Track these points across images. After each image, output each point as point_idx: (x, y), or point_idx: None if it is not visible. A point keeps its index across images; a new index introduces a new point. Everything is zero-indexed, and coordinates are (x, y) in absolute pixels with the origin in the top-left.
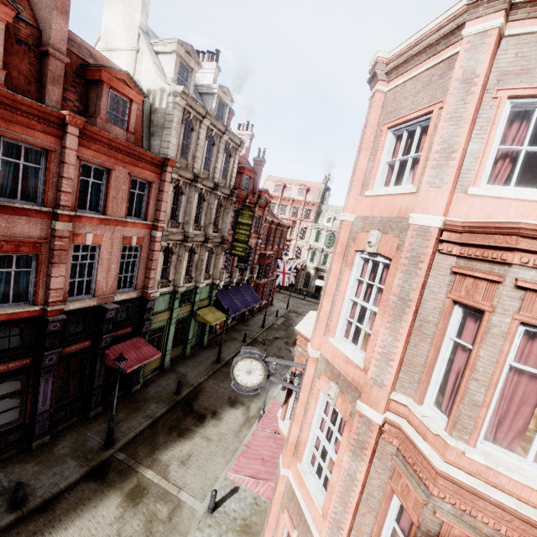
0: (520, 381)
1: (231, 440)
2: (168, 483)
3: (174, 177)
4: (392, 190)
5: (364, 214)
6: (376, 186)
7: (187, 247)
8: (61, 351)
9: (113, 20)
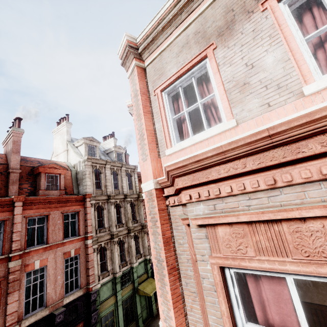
0: None
1: None
2: None
3: (93, 202)
4: None
5: None
6: None
7: (115, 241)
8: None
9: (57, 143)
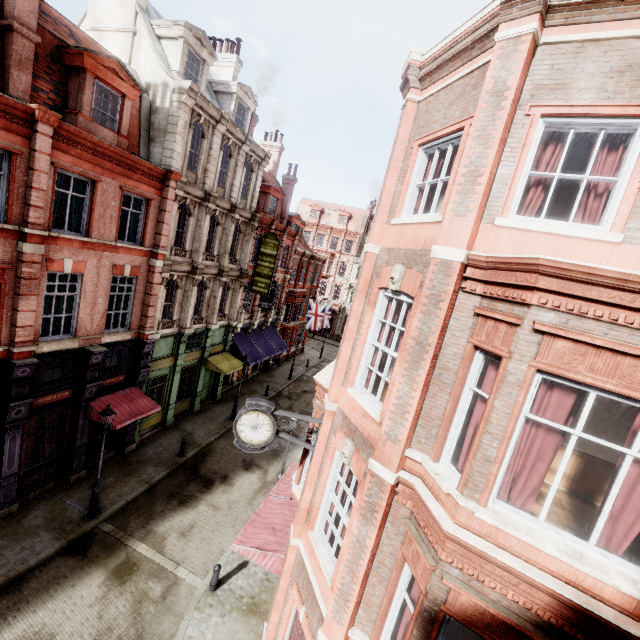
0: (537, 435)
1: (242, 509)
2: (163, 558)
3: (179, 194)
4: (418, 218)
5: (390, 245)
6: (404, 213)
7: (196, 280)
8: (32, 403)
9: None
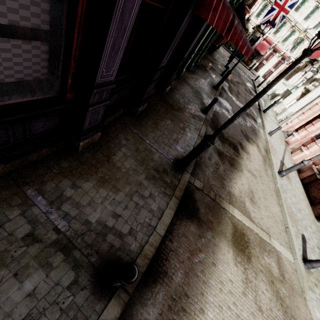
0: None
1: (266, 179)
2: (256, 227)
3: None
4: None
5: None
6: None
7: None
8: None
9: None
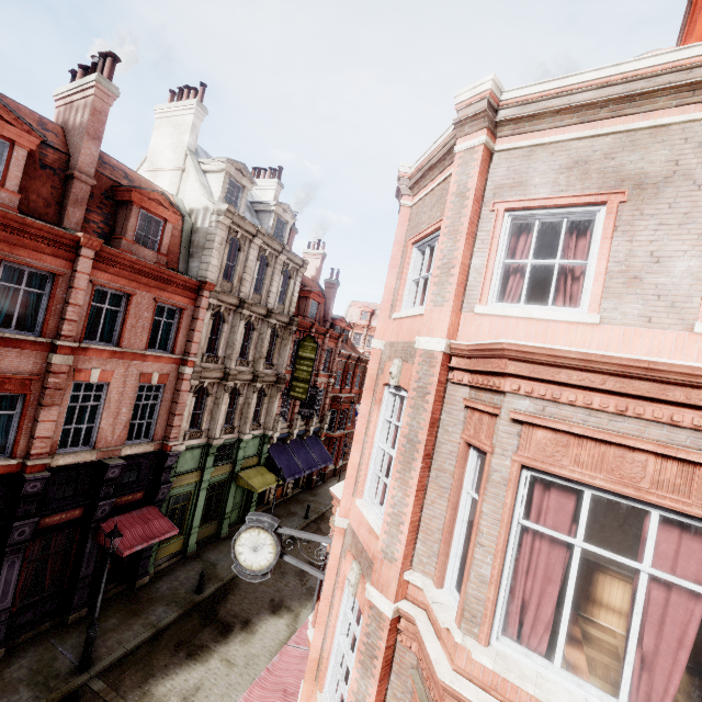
0: (541, 548)
1: (263, 666)
2: None
3: (213, 302)
4: (411, 311)
5: (391, 340)
6: (403, 308)
7: (227, 386)
8: (39, 523)
9: (161, 142)
